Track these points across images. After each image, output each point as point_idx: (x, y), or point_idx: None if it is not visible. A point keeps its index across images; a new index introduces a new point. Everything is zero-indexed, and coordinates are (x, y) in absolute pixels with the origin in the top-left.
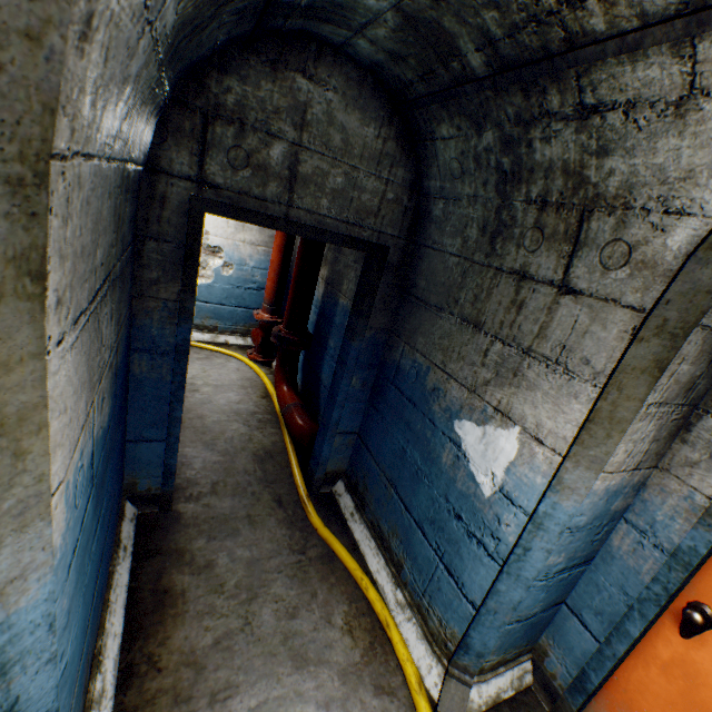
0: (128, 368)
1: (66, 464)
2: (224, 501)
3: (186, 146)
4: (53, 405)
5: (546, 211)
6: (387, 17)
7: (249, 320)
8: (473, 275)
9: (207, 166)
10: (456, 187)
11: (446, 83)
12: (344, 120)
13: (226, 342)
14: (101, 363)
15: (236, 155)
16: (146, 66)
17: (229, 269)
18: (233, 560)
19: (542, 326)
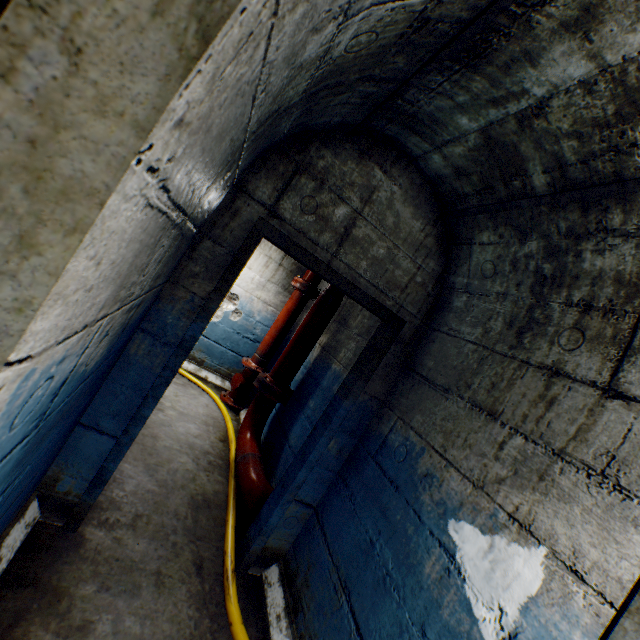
0: (127, 343)
1: (50, 337)
2: (139, 541)
3: (273, 182)
4: (97, 234)
5: (590, 314)
6: (470, 137)
7: (235, 365)
8: (492, 363)
9: (282, 201)
10: (485, 284)
11: (501, 198)
12: (400, 209)
13: (206, 377)
14: (133, 288)
15: (308, 202)
16: (309, 66)
17: (237, 316)
18: (115, 631)
19: (581, 427)
